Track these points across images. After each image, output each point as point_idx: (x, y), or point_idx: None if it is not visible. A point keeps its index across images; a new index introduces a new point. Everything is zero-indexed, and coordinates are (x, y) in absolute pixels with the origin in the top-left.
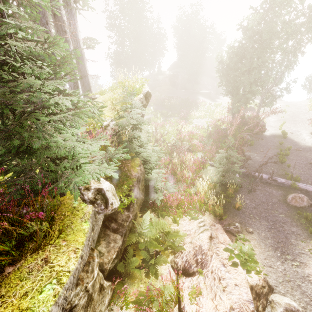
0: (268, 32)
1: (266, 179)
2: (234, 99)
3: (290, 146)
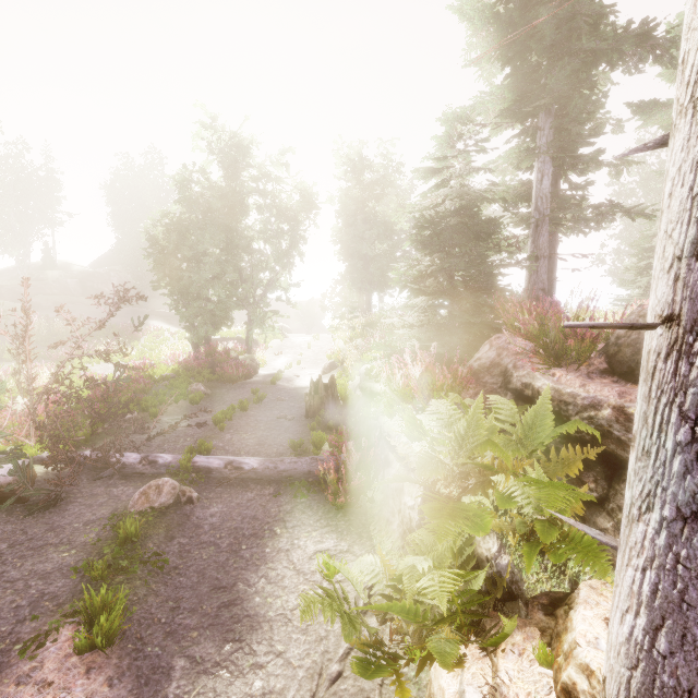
0: (217, 198)
1: (135, 465)
2: (184, 313)
3: (262, 394)
